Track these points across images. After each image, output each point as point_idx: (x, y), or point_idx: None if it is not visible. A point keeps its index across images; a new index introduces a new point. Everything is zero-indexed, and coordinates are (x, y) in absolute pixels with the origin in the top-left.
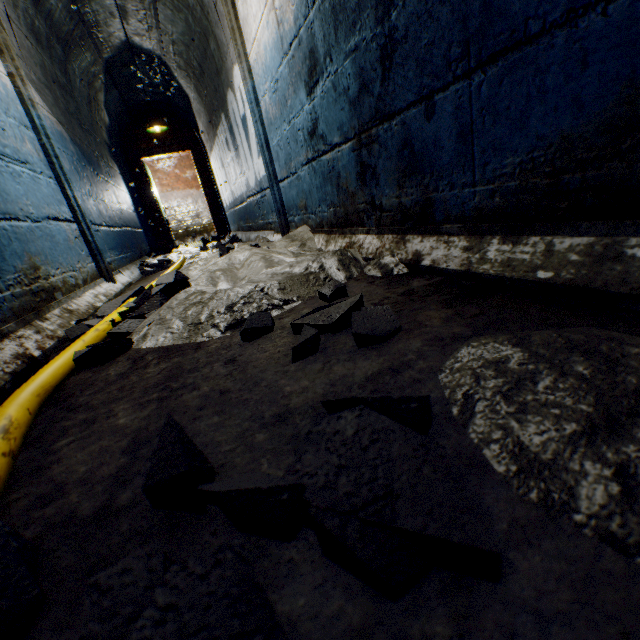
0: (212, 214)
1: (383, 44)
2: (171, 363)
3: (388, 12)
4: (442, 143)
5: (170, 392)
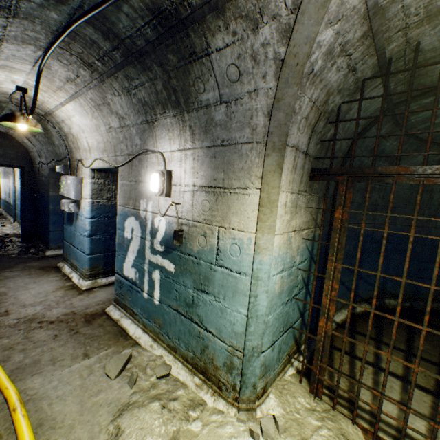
0: None
1: None
2: None
3: None
4: None
5: None
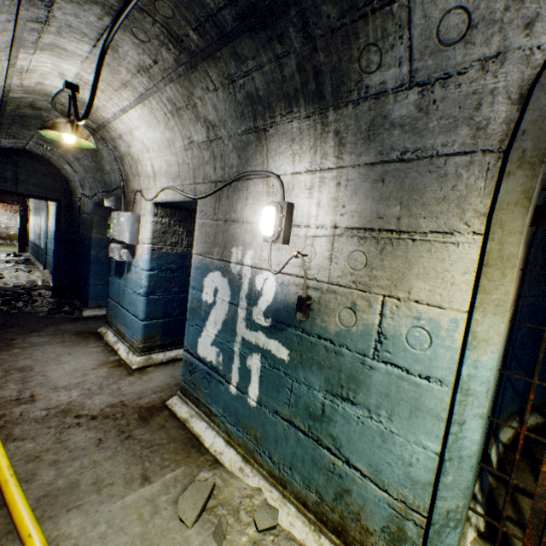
0: (20, 239)
1: None
2: (2, 288)
3: None
4: None
5: (3, 289)
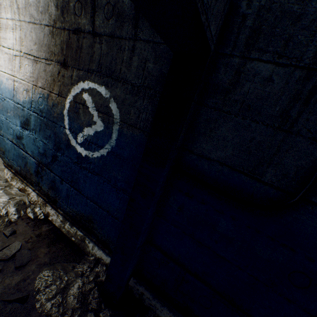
0: None
1: (54, 154)
2: None
3: (57, 151)
4: (63, 192)
5: None
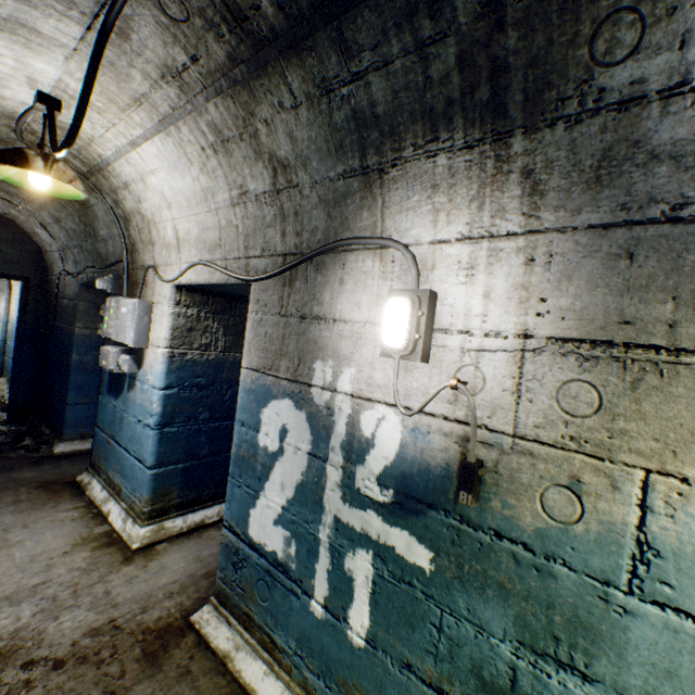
0: None
1: None
2: None
3: None
4: None
5: None
